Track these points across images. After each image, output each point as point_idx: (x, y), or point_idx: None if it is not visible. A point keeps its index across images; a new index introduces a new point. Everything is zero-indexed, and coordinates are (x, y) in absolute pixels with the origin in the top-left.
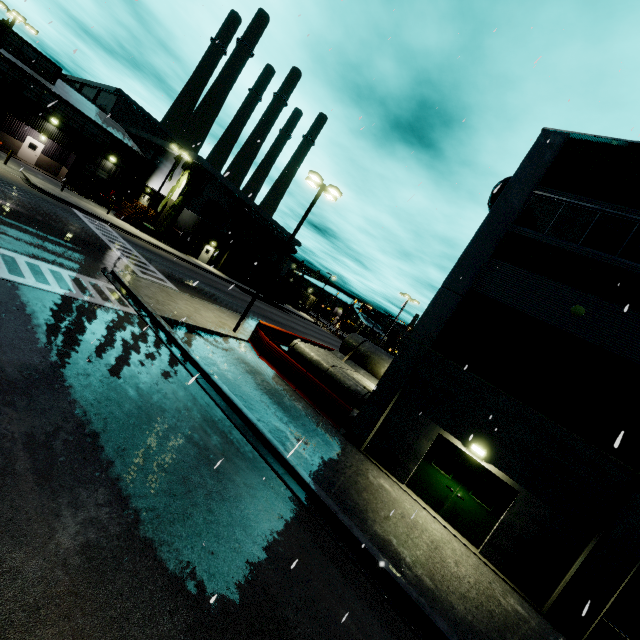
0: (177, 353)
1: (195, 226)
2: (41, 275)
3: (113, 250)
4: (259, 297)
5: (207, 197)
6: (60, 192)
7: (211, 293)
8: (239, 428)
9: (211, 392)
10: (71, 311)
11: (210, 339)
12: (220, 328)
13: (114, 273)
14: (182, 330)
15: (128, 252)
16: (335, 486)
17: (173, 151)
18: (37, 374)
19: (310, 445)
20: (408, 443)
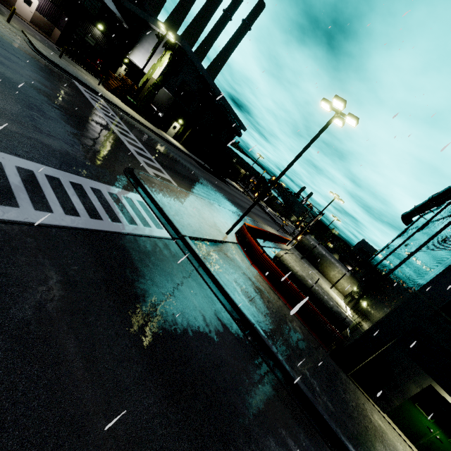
0: (218, 294)
1: (168, 104)
2: (89, 203)
3: (119, 136)
4: (209, 171)
5: (182, 79)
6: (59, 59)
7: (189, 177)
8: (301, 408)
9: (262, 352)
10: (132, 262)
11: (216, 248)
12: (220, 233)
13: (136, 178)
14: (198, 243)
15: (128, 136)
16: (361, 444)
17: (156, 27)
18: (160, 445)
19: (323, 384)
20: (396, 382)
